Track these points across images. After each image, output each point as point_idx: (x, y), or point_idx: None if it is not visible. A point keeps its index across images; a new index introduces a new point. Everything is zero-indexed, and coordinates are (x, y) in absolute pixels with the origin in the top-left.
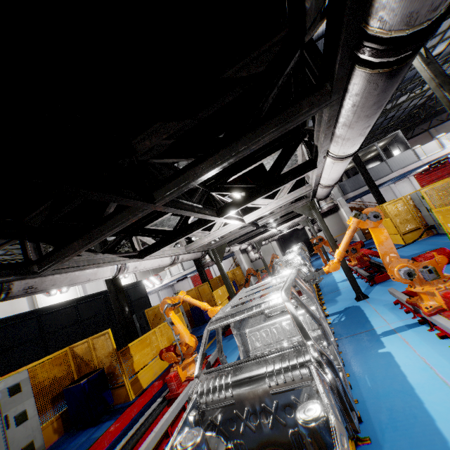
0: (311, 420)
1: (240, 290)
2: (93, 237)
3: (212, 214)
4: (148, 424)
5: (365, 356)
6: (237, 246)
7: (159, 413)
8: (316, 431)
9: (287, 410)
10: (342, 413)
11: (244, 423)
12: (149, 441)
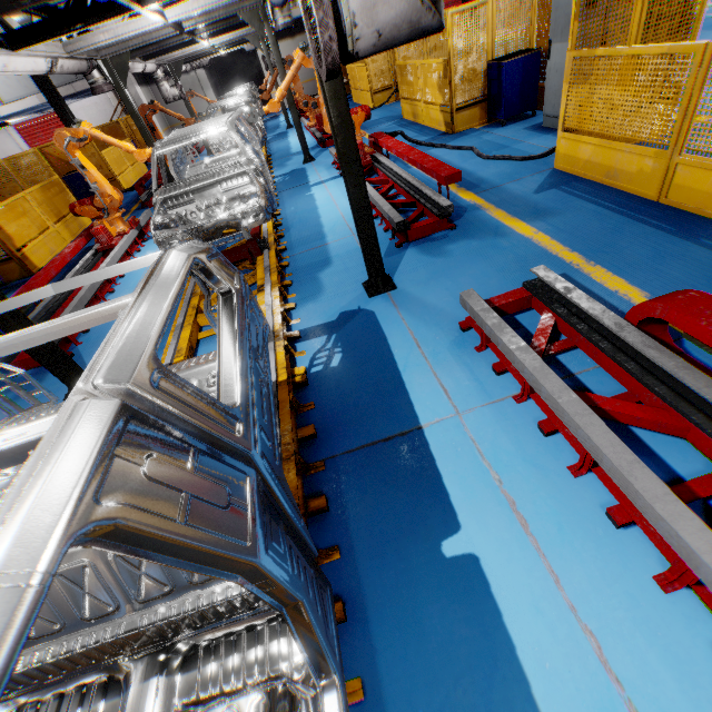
0: (247, 192)
1: (173, 130)
2: (6, 7)
3: (133, 1)
4: (92, 265)
5: (296, 199)
6: (139, 64)
7: (98, 261)
8: (250, 196)
9: (233, 202)
10: (266, 199)
11: (204, 213)
12: (107, 265)
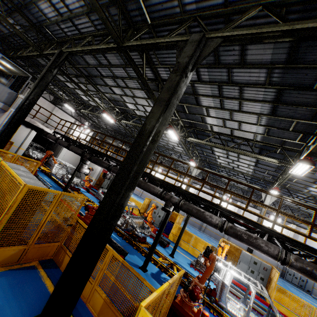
0: None
1: None
2: None
3: None
4: None
5: None
6: None
7: None
8: None
9: None
10: None
11: None
12: None
